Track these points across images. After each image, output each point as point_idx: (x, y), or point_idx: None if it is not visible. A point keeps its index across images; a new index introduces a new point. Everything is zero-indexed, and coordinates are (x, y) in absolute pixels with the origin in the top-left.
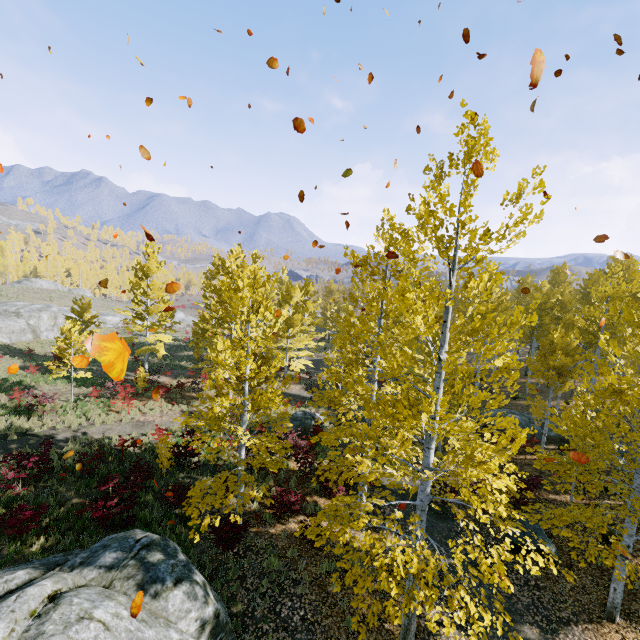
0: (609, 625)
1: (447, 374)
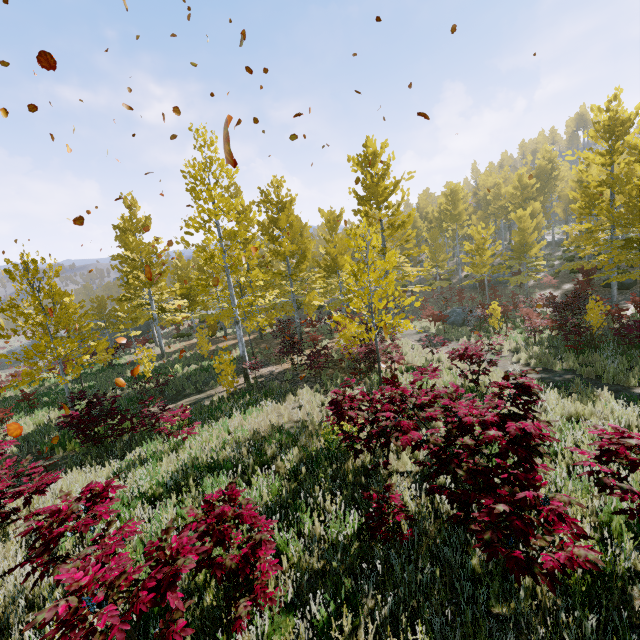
0: None
1: None
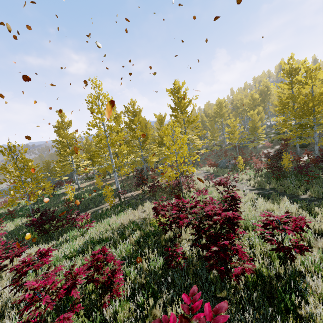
0: None
1: None
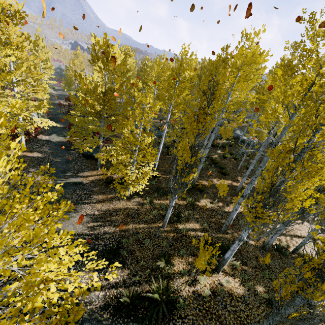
0: (96, 171)
1: (1, 68)
